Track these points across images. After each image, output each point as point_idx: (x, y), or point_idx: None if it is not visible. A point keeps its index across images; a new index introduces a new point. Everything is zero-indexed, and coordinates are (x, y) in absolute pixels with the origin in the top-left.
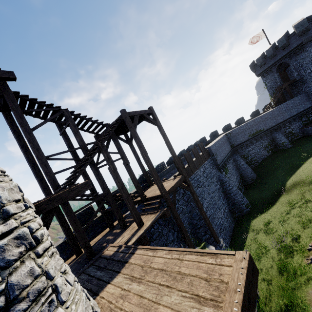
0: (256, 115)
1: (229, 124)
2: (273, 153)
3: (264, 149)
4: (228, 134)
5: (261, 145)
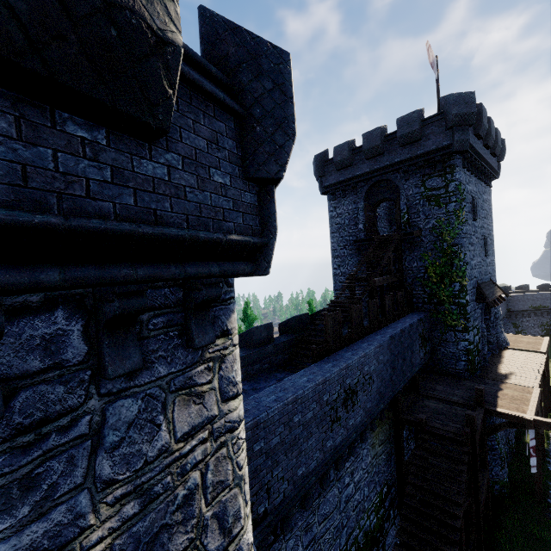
0: (544, 289)
1: (510, 286)
2: (547, 334)
3: (539, 326)
4: (509, 297)
5: (538, 321)
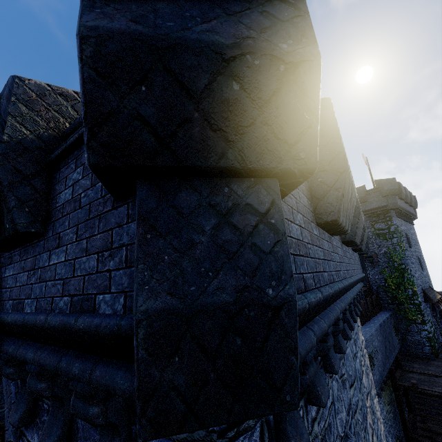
0: None
1: (441, 292)
2: None
3: None
4: None
5: None
